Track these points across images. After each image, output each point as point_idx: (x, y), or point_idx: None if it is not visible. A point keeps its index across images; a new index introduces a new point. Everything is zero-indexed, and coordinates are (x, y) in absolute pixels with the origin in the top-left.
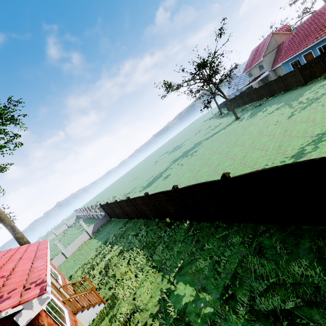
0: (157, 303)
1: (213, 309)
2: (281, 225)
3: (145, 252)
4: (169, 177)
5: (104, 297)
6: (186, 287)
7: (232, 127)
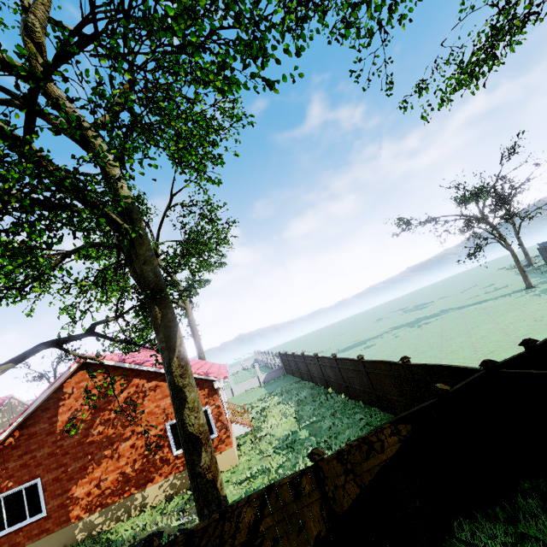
0: (284, 435)
1: (311, 443)
2: (394, 416)
3: (296, 407)
4: (371, 347)
5: (252, 426)
6: (306, 432)
7: (503, 301)
